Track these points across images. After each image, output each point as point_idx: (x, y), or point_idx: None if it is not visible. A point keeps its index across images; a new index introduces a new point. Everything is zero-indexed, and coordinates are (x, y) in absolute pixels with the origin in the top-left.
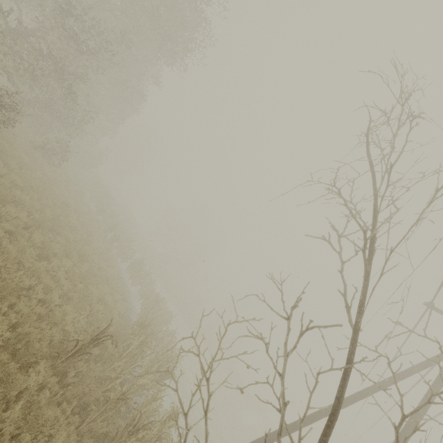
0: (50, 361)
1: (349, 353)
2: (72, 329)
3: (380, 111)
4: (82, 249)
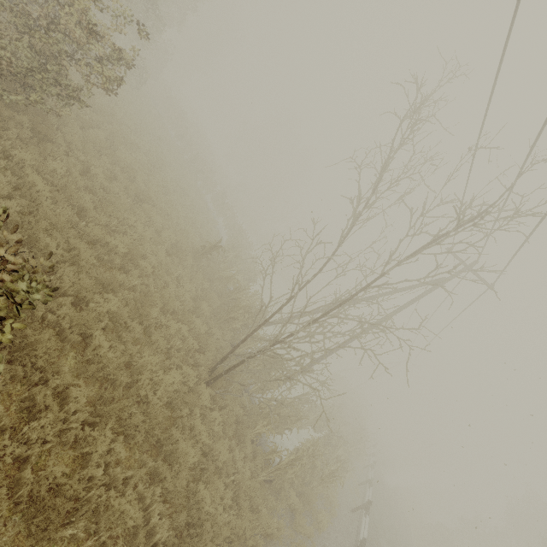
0: (192, 255)
1: (333, 254)
2: (195, 241)
3: (398, 117)
4: (181, 184)
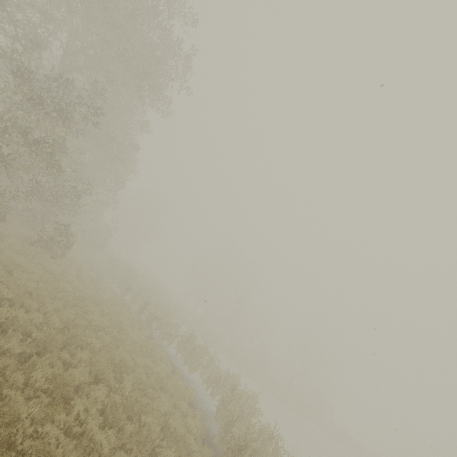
0: None
1: None
2: None
3: None
4: (115, 356)
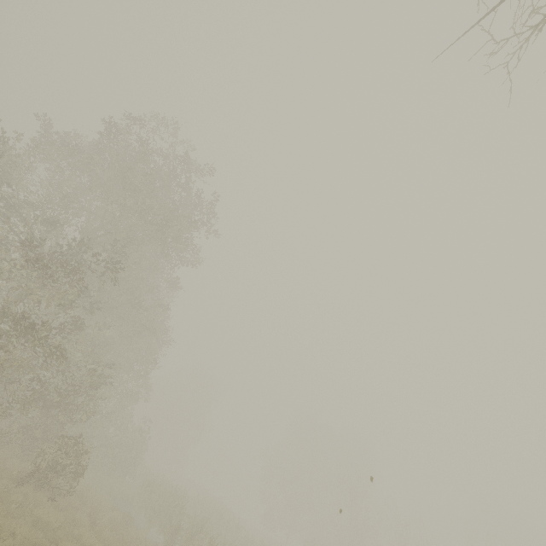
0: None
1: None
2: None
3: None
4: None
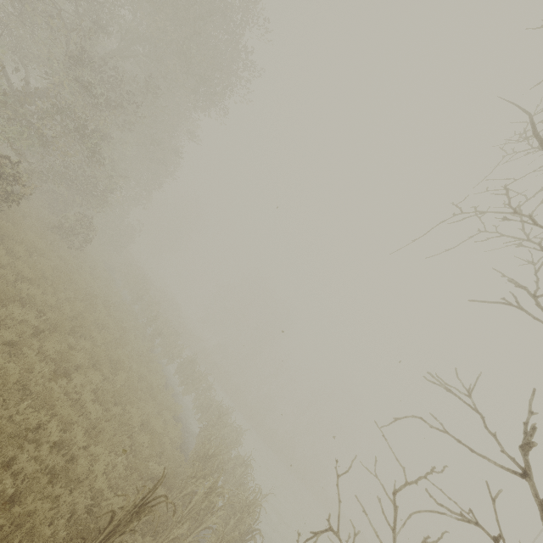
0: None
1: None
2: (104, 484)
3: None
4: (114, 354)
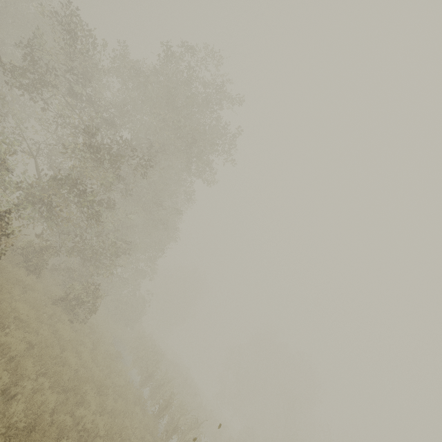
0: None
1: None
2: None
3: None
4: None
